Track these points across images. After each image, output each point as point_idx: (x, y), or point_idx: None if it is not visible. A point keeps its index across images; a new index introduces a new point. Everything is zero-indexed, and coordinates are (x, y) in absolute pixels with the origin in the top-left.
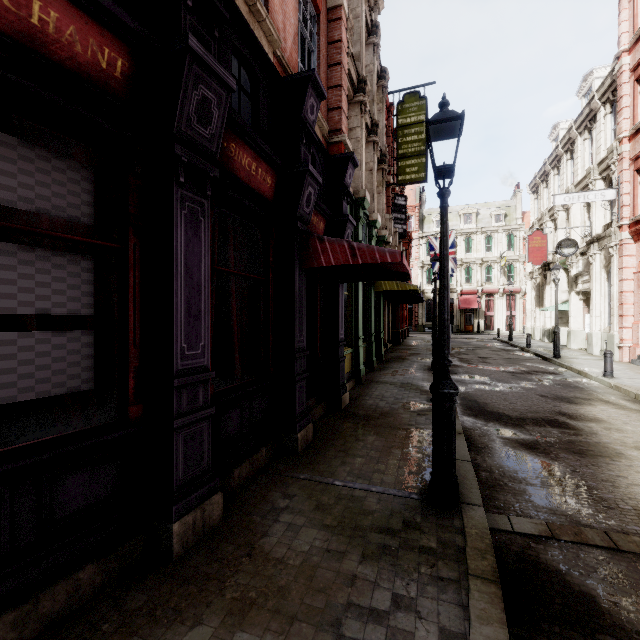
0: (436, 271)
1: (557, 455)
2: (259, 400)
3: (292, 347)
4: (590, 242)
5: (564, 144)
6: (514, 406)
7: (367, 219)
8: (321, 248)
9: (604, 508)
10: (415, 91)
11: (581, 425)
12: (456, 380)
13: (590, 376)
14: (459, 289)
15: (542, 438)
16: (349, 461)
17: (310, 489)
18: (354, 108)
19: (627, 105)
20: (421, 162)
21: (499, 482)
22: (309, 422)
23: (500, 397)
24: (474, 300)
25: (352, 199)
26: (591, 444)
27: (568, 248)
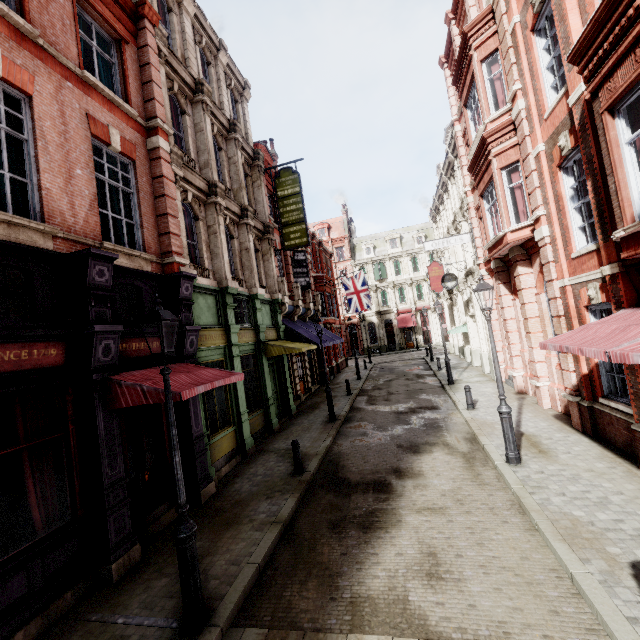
0: (353, 308)
1: (347, 534)
2: (60, 549)
3: (102, 485)
4: (466, 275)
5: (441, 186)
6: (364, 466)
7: (247, 295)
8: (121, 392)
9: (329, 601)
10: (288, 167)
11: (399, 485)
12: (343, 433)
13: (458, 409)
14: (395, 310)
15: (353, 511)
16: (153, 585)
17: (90, 635)
18: (210, 208)
19: (465, 164)
20: (302, 228)
21: (273, 582)
22: (135, 543)
23: (362, 454)
24: (410, 318)
25: (216, 290)
26: (386, 512)
27: (450, 282)
